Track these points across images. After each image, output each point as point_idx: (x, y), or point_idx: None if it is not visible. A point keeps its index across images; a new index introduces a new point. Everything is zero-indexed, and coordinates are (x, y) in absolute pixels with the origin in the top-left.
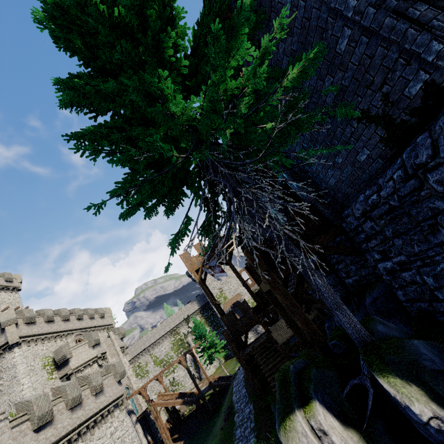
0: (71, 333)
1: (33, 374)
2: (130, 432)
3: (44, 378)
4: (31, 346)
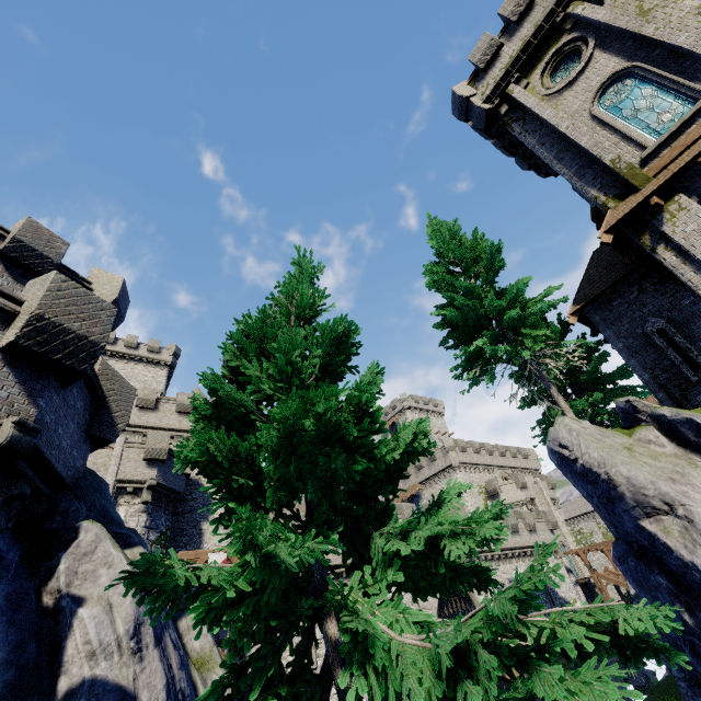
0: (496, 469)
1: (473, 496)
2: (566, 581)
3: (481, 503)
4: (467, 472)
